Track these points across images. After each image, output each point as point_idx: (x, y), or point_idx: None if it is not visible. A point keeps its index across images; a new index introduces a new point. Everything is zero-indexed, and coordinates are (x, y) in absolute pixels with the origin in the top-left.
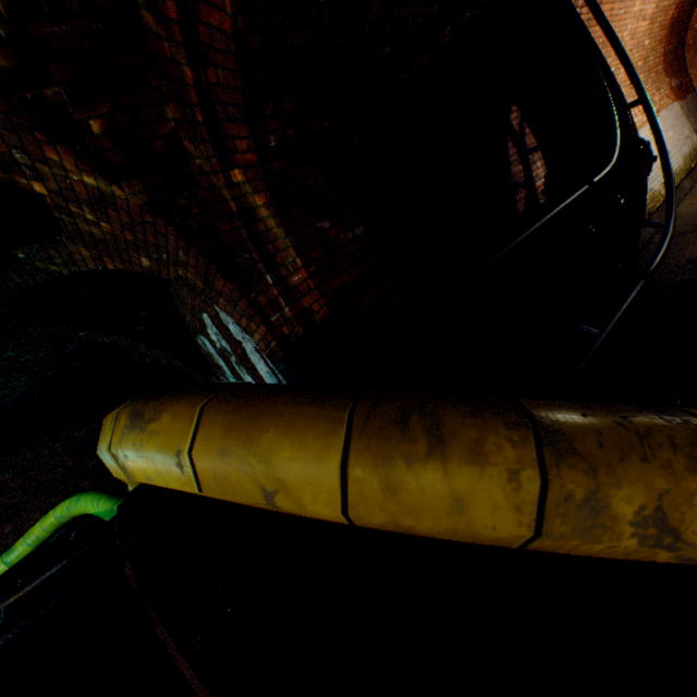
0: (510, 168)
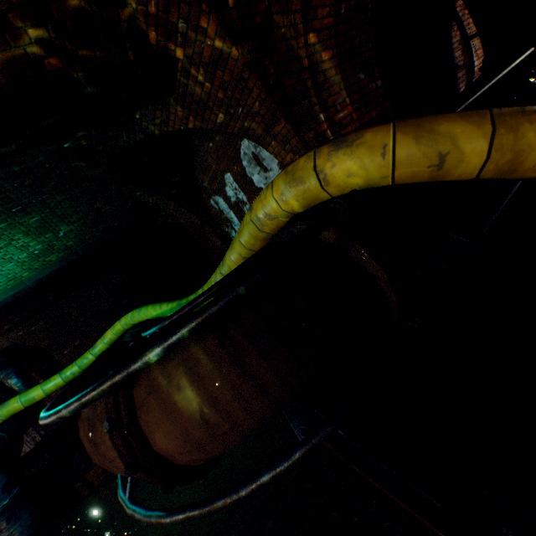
0: (453, 53)
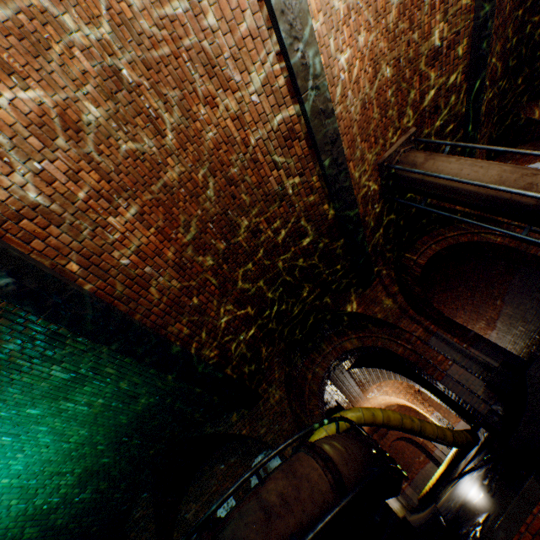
0: None
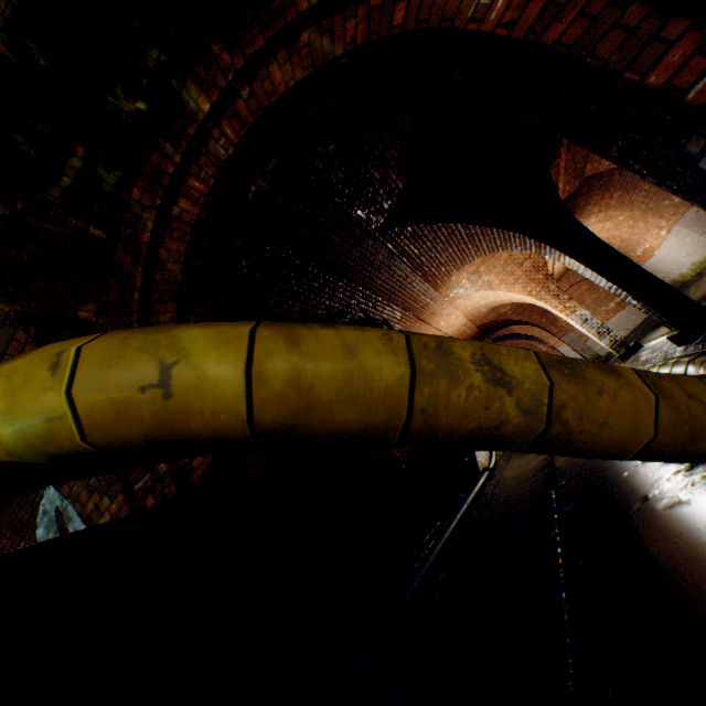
0: None
